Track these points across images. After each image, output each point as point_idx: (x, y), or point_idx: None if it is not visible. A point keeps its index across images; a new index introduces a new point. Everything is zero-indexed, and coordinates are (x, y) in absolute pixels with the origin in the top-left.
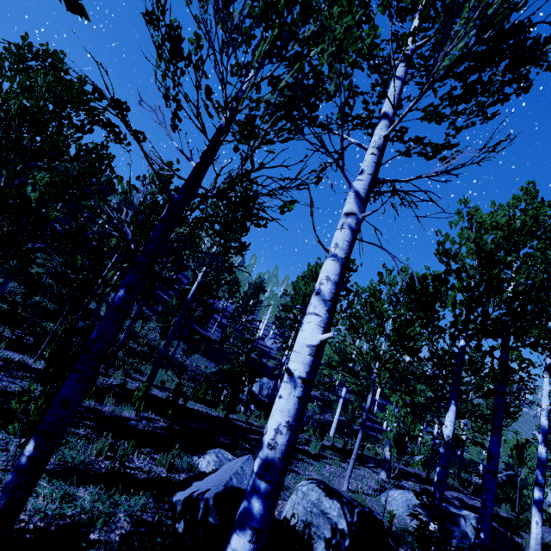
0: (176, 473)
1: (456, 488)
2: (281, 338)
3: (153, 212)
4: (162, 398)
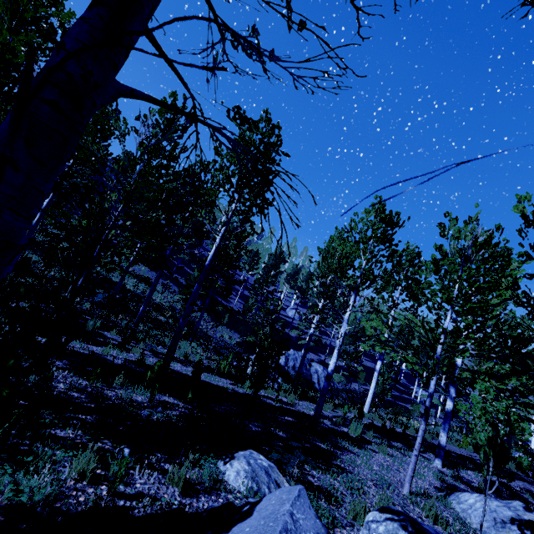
0: (194, 496)
1: (517, 474)
2: (302, 309)
3: (156, 154)
4: (184, 374)
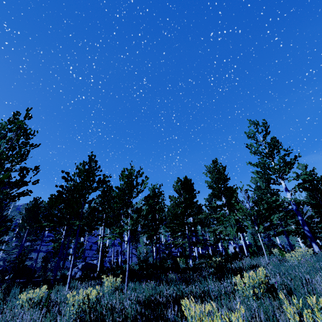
0: None
1: None
2: None
3: None
4: None
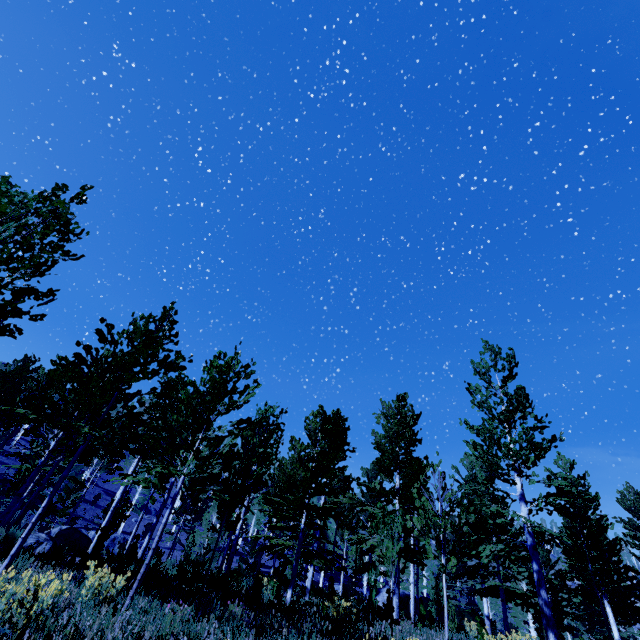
0: None
1: None
2: None
3: None
4: None
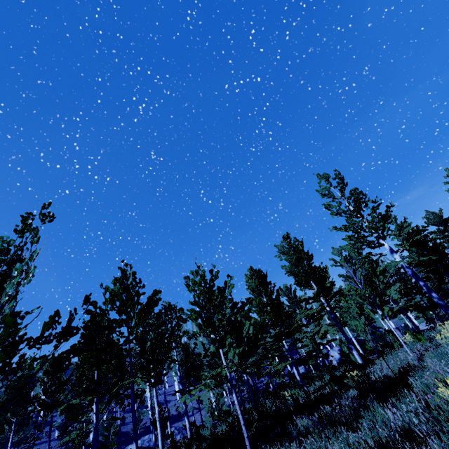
0: None
1: None
2: None
3: None
4: None
